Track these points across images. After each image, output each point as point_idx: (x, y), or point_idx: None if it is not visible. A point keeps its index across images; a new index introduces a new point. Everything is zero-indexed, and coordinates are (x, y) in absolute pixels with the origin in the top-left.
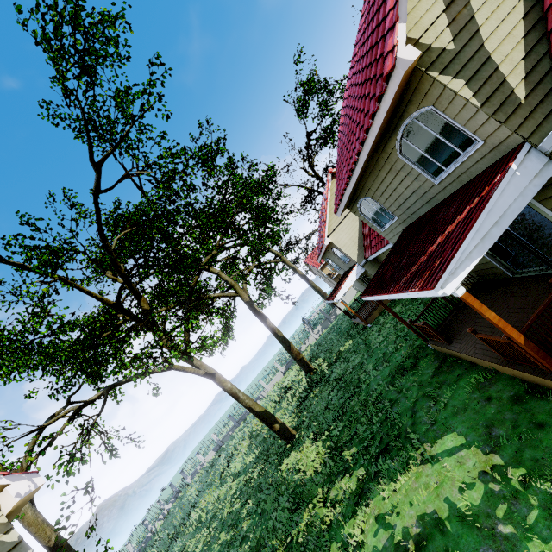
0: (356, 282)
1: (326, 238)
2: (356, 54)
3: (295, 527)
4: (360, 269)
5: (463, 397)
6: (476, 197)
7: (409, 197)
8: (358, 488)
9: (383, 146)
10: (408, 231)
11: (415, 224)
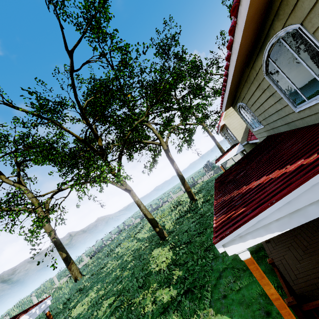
0: (240, 153)
1: (222, 120)
2: None
3: (136, 297)
4: (241, 147)
5: (253, 293)
6: (317, 151)
7: (272, 114)
8: (167, 303)
9: (252, 63)
10: (266, 141)
11: (273, 138)
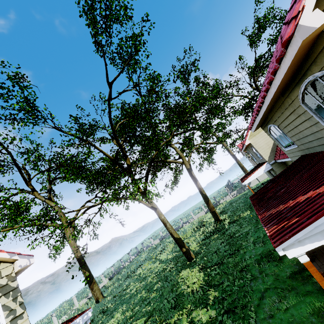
0: (266, 172)
1: (247, 140)
2: (291, 3)
3: (169, 318)
4: (268, 166)
5: (303, 313)
6: None
7: (308, 135)
8: (206, 323)
9: (288, 93)
10: (302, 160)
11: (309, 157)
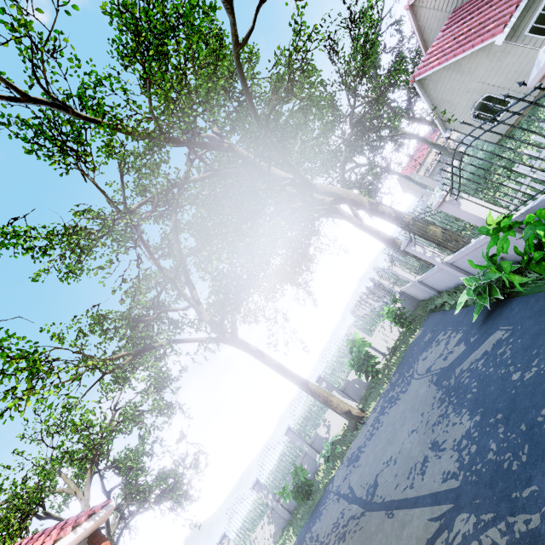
0: None
1: None
2: None
3: None
4: None
5: None
6: None
7: None
8: None
9: None
10: None
11: None
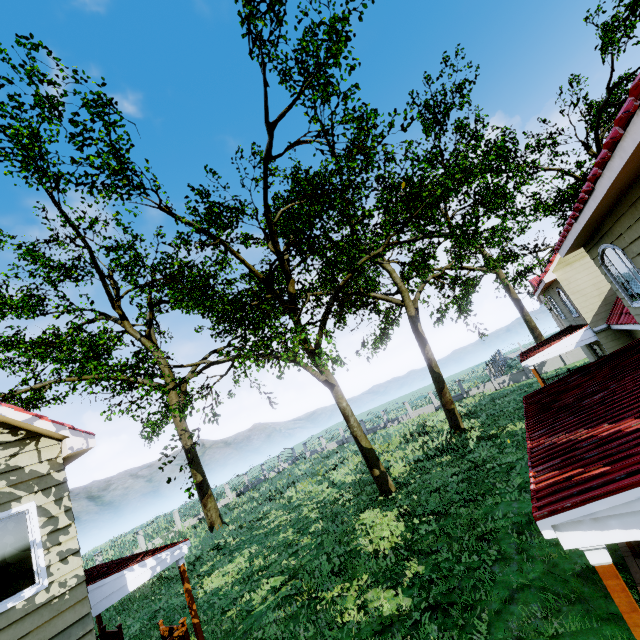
0: (584, 346)
1: (550, 272)
2: None
3: (325, 589)
4: (590, 336)
5: None
6: None
7: None
8: (389, 618)
9: None
10: None
11: None
